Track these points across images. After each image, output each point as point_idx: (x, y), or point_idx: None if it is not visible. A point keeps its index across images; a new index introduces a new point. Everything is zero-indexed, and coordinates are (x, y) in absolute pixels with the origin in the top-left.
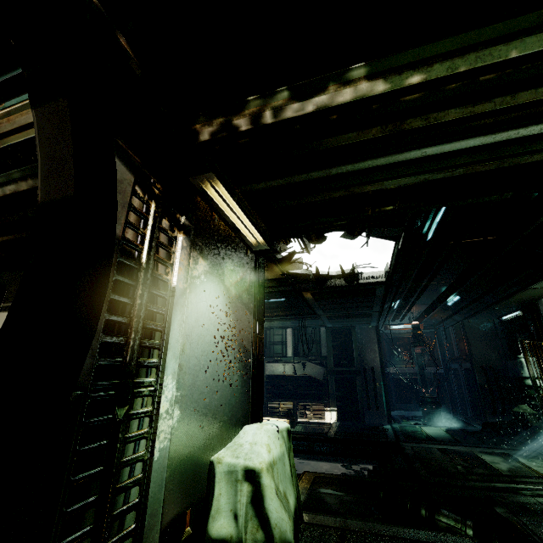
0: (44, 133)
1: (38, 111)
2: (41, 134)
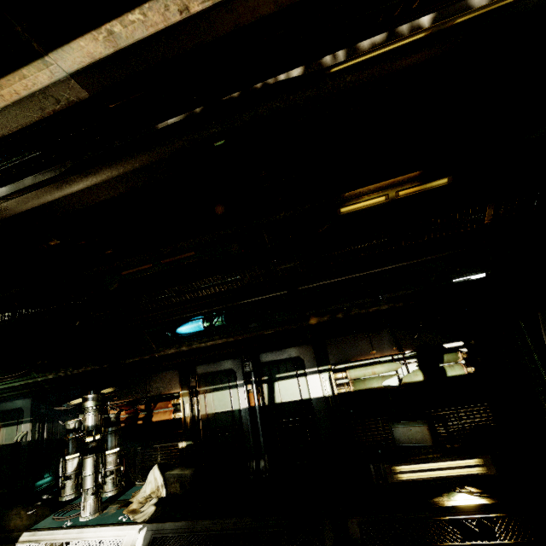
0: (545, 321)
1: (542, 313)
2: (543, 321)
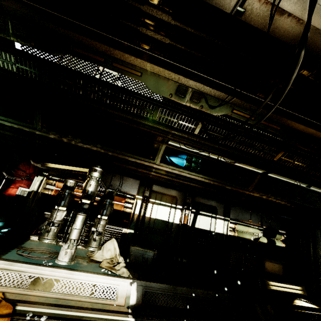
0: None
1: None
2: None
